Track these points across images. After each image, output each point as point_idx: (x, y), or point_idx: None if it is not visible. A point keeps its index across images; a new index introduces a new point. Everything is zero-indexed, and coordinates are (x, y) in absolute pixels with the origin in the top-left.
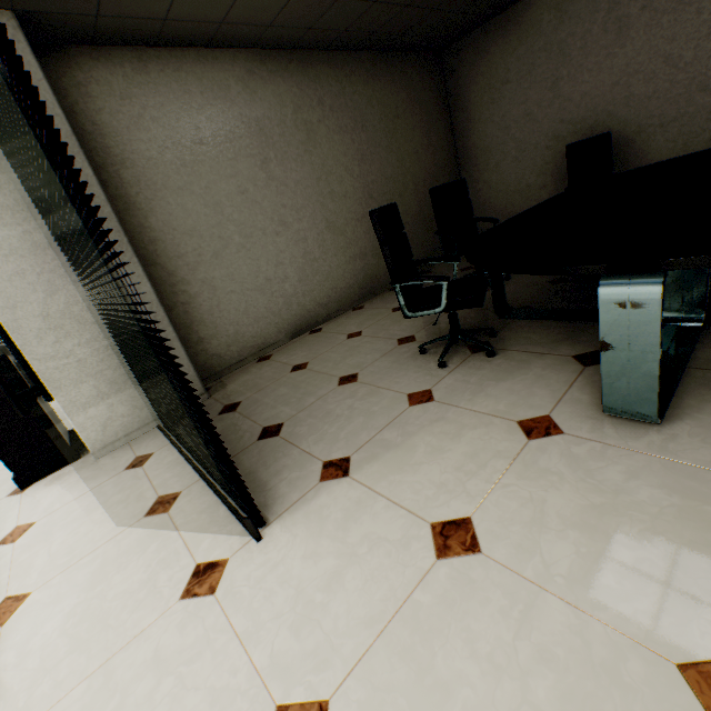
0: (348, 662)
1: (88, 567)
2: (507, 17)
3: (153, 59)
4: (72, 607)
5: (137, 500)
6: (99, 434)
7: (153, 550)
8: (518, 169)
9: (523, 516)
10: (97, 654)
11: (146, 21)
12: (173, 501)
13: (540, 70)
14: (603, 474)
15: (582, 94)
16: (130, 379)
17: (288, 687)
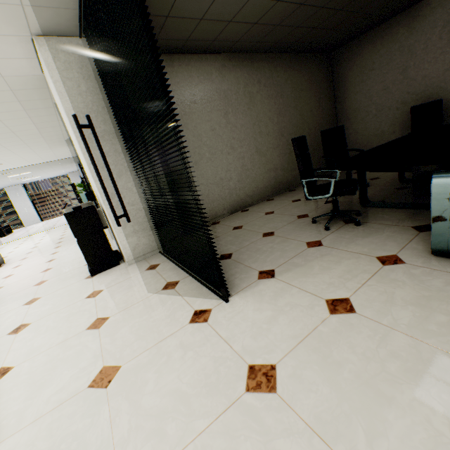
0: (284, 351)
1: (136, 308)
2: (375, 32)
3: (176, 60)
4: (133, 323)
5: (156, 283)
6: (131, 252)
7: (170, 303)
8: (376, 121)
9: (381, 298)
10: (151, 341)
11: (177, 41)
12: (176, 284)
13: (395, 62)
14: (430, 283)
15: (423, 76)
16: (149, 224)
17: (253, 358)
